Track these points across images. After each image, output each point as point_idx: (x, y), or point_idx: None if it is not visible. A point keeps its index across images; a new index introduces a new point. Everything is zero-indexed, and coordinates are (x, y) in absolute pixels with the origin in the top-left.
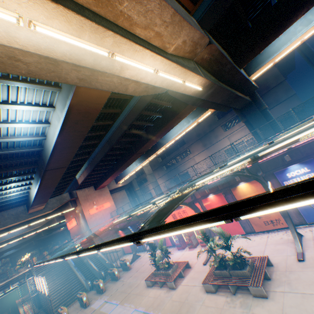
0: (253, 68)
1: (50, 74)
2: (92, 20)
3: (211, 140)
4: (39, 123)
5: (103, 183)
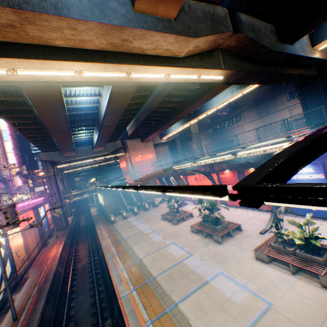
0: (321, 36)
1: (95, 82)
2: (113, 62)
3: (268, 109)
4: (95, 96)
5: (147, 138)
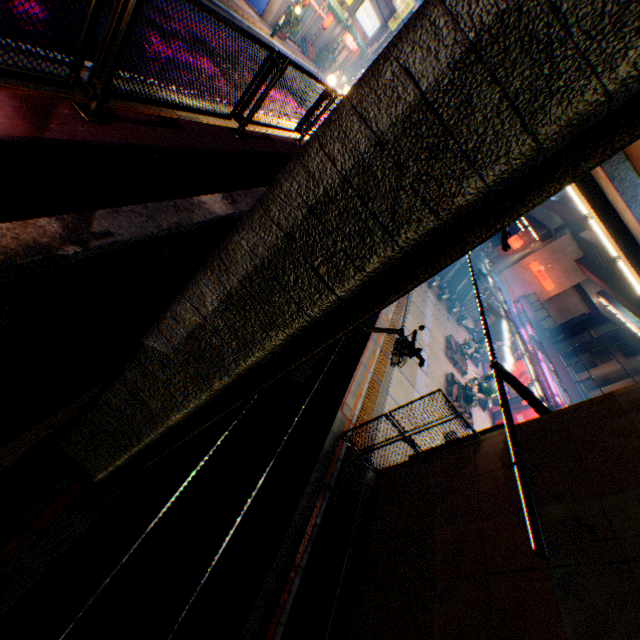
0: None
1: None
2: (617, 244)
3: None
4: None
5: (585, 270)
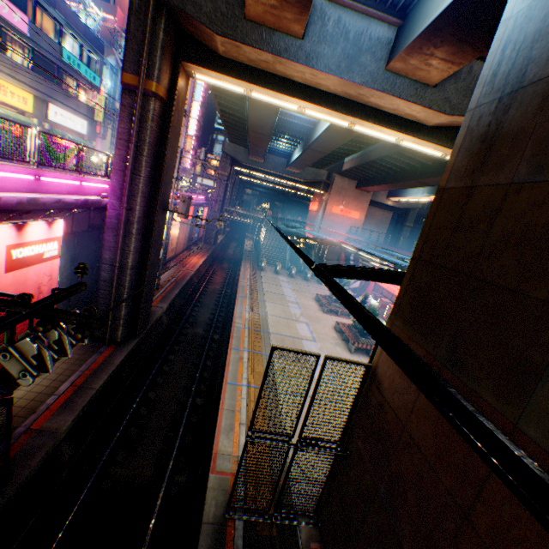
0: None
1: None
2: (338, 111)
3: None
4: None
5: (365, 187)
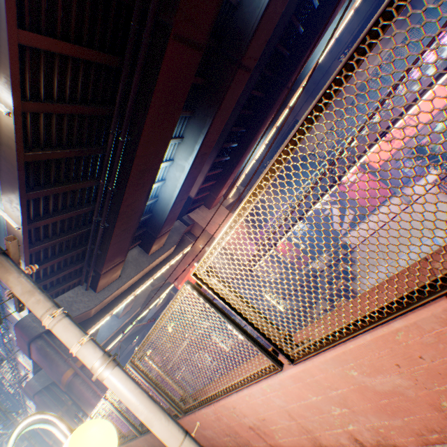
0: None
1: None
2: None
3: None
4: None
5: (224, 186)
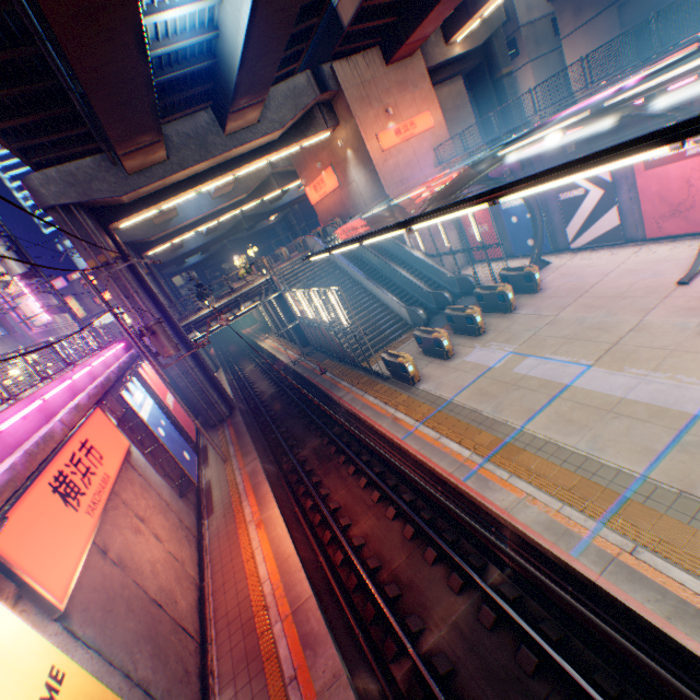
0: None
1: None
2: None
3: None
4: None
5: (425, 18)
